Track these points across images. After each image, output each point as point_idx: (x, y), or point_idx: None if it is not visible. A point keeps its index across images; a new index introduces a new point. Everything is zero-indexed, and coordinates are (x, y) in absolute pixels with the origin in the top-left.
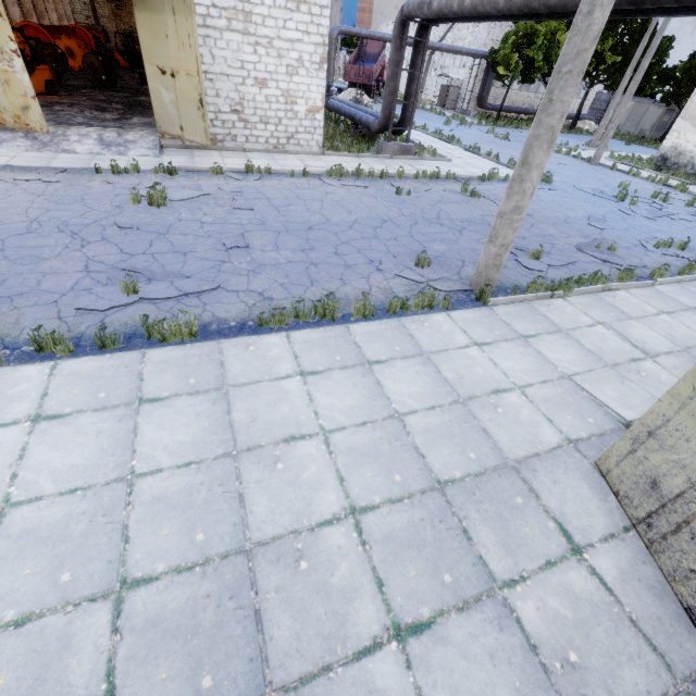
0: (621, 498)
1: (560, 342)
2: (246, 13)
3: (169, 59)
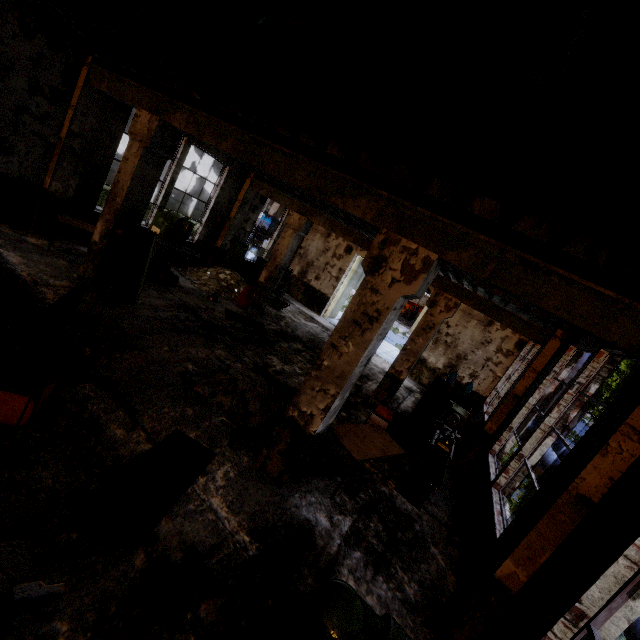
0: None
1: None
2: None
3: None
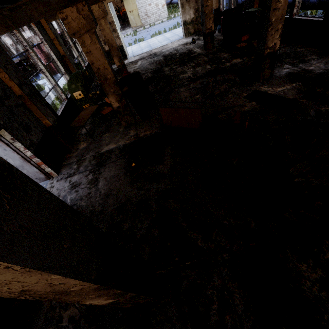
0: None
1: None
2: None
3: (131, 8)
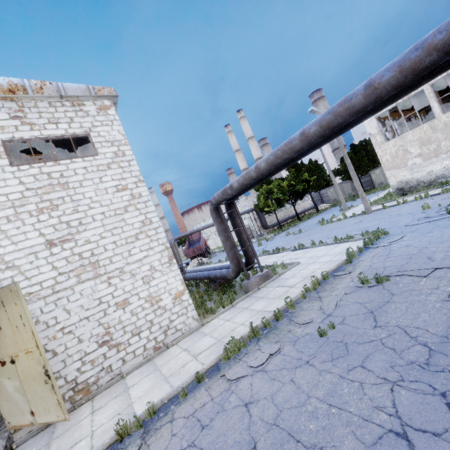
0: None
1: None
2: (93, 263)
3: (6, 347)
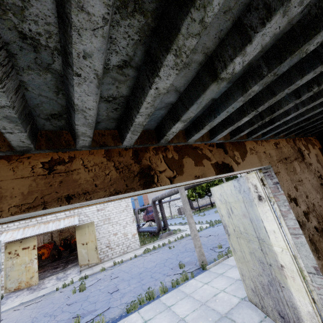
0: (256, 305)
1: (234, 269)
2: (109, 218)
3: (85, 239)
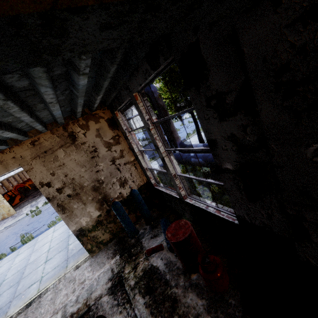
0: None
1: None
2: None
3: None
